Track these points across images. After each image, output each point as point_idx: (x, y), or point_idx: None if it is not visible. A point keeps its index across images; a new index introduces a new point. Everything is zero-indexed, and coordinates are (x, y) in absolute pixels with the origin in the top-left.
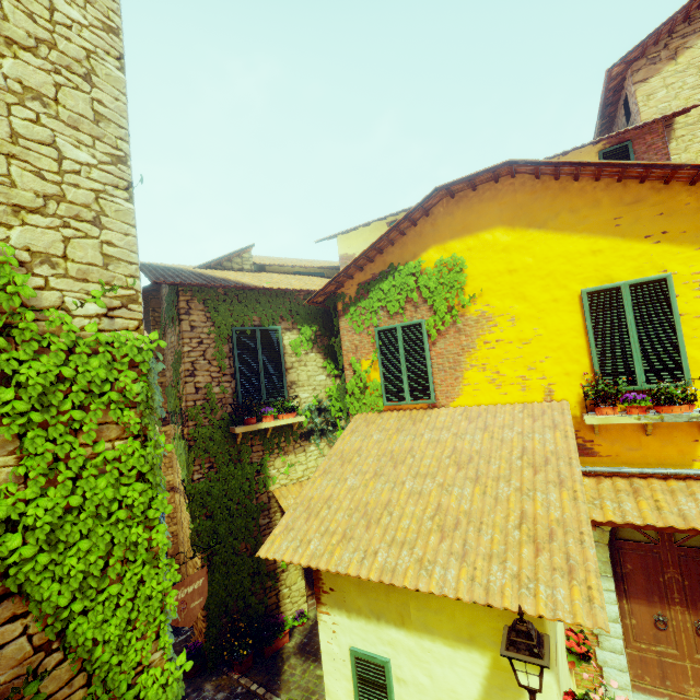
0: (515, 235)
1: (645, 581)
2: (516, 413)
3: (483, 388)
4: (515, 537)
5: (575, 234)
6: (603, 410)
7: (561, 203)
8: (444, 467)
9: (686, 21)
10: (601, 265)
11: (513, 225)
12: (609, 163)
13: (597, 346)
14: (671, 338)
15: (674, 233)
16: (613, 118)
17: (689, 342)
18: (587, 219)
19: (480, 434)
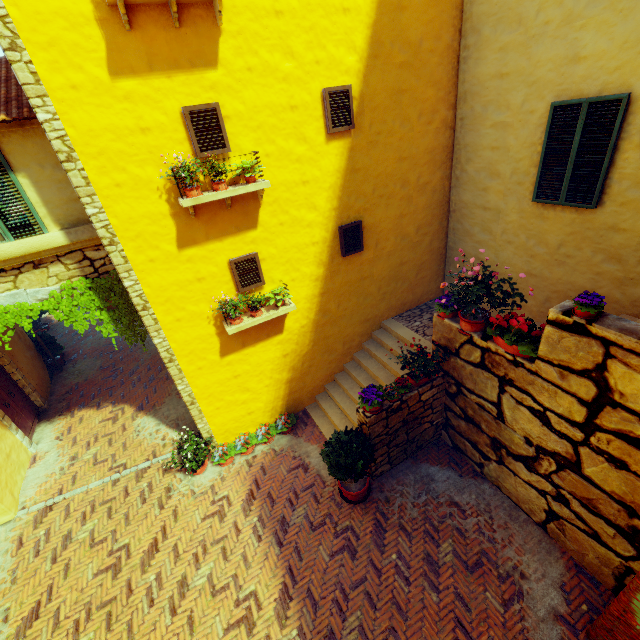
0: None
1: None
2: None
3: None
4: None
5: None
6: None
7: None
8: None
9: None
10: None
11: None
12: None
13: None
14: None
15: None
16: None
17: None
18: None
19: None
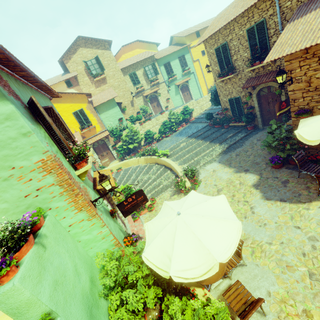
0: (56, 105)
1: (99, 151)
2: None
3: None
4: None
5: (67, 103)
6: (83, 130)
7: (62, 98)
8: None
9: (69, 51)
10: (73, 108)
11: (55, 103)
12: (66, 92)
13: (78, 121)
14: (87, 117)
15: (80, 102)
16: (65, 65)
17: (89, 117)
18: (67, 100)
19: None
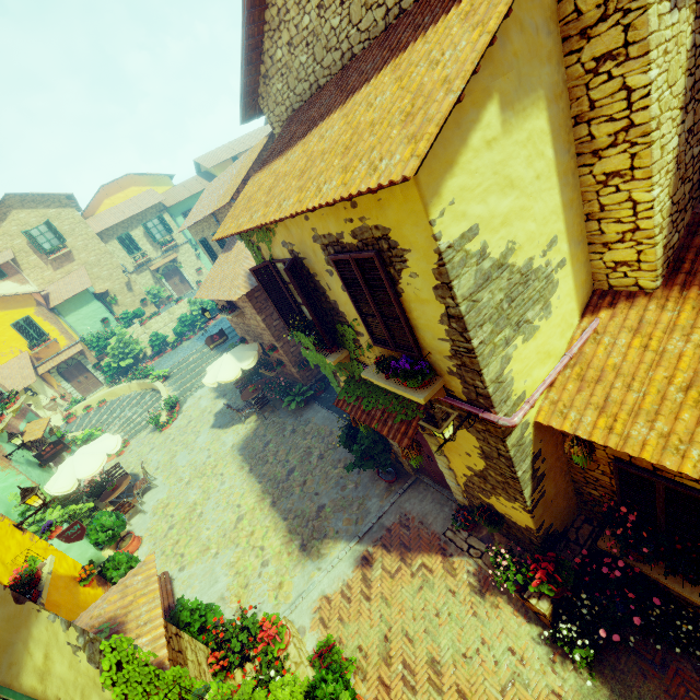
0: None
1: (72, 376)
2: (15, 360)
3: (2, 359)
4: (22, 381)
5: None
6: (35, 349)
7: None
8: (2, 382)
9: None
10: (11, 317)
11: None
12: None
13: (24, 336)
14: (39, 328)
15: (23, 306)
16: None
17: (43, 327)
18: None
19: (8, 370)
